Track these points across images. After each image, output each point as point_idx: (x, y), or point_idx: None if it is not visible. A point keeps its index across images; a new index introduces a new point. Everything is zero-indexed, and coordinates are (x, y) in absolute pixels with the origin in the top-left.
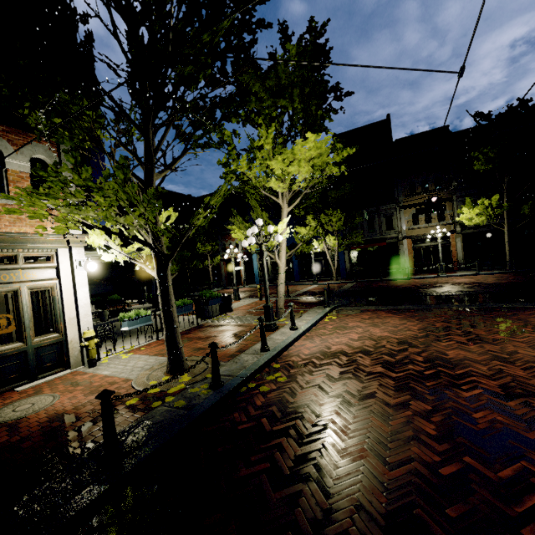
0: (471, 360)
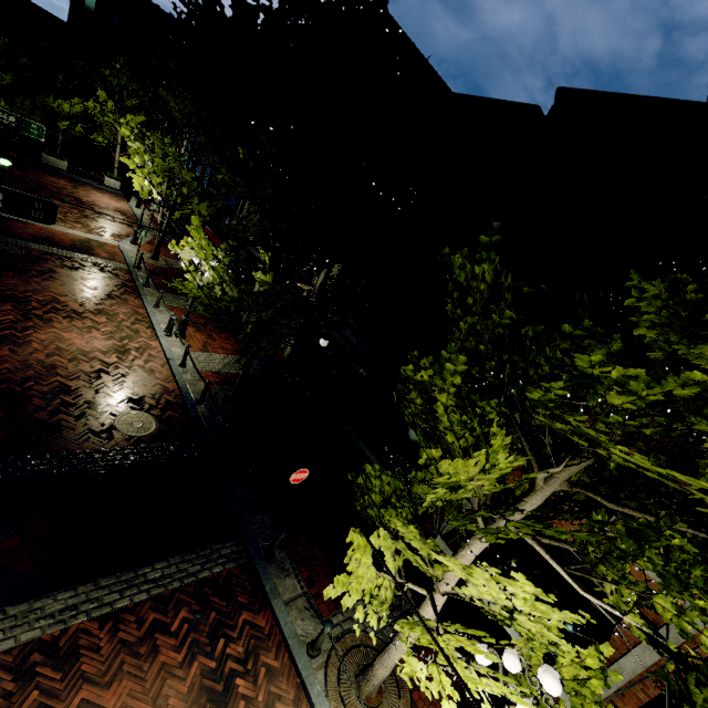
0: None
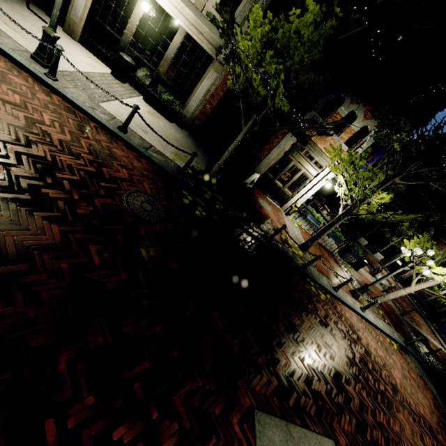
0: (401, 426)
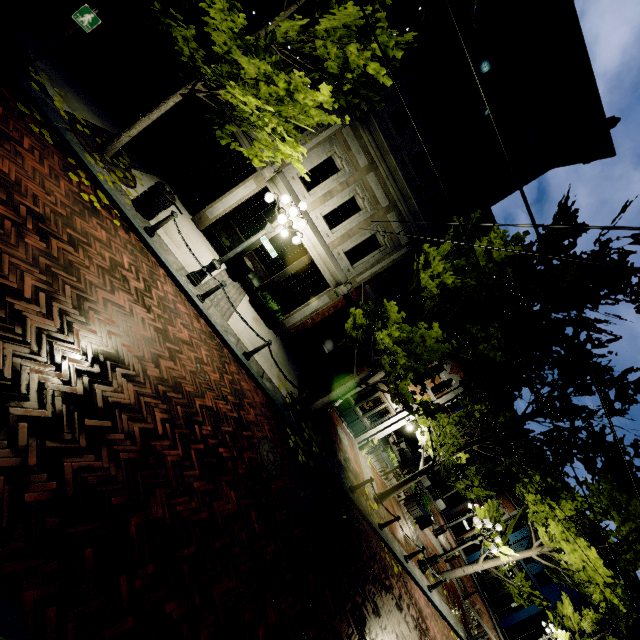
0: None
